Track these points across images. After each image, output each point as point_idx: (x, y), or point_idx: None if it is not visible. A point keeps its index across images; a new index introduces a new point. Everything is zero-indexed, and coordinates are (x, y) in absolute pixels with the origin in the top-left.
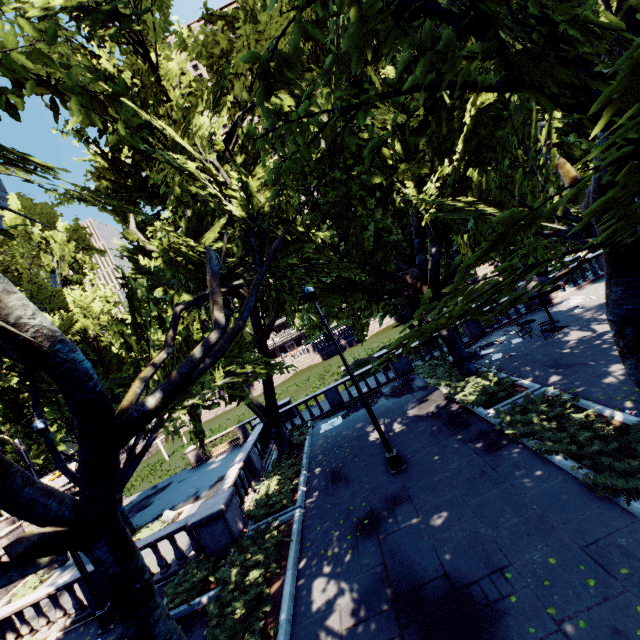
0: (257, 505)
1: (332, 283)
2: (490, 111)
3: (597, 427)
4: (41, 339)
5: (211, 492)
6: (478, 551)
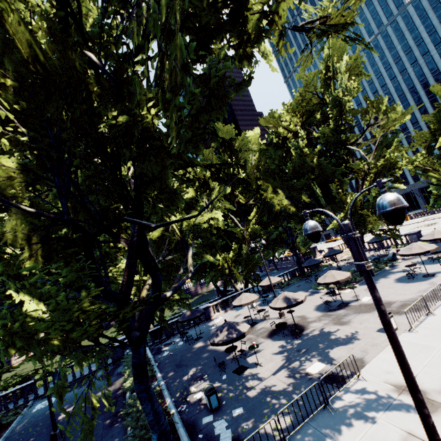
0: None
1: None
2: (156, 241)
3: None
4: None
5: None
6: None
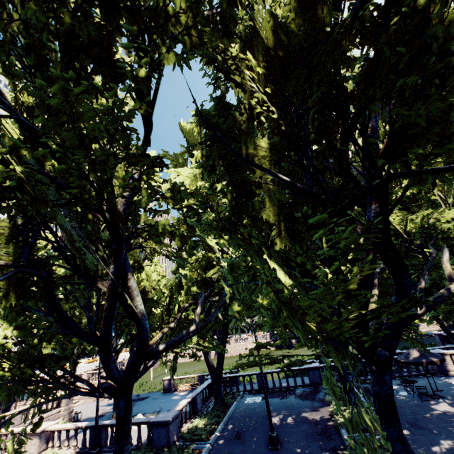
0: (188, 431)
1: None
2: None
3: None
4: (140, 313)
5: None
6: None
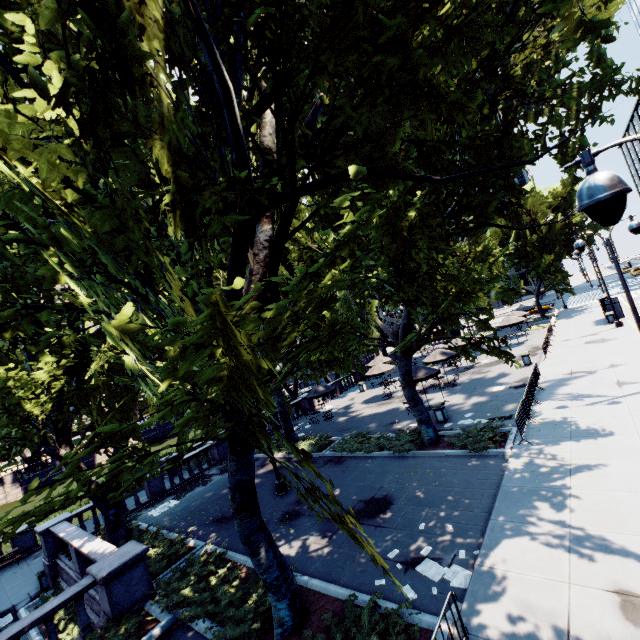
0: None
1: None
2: None
3: (384, 437)
4: None
5: None
6: (367, 488)
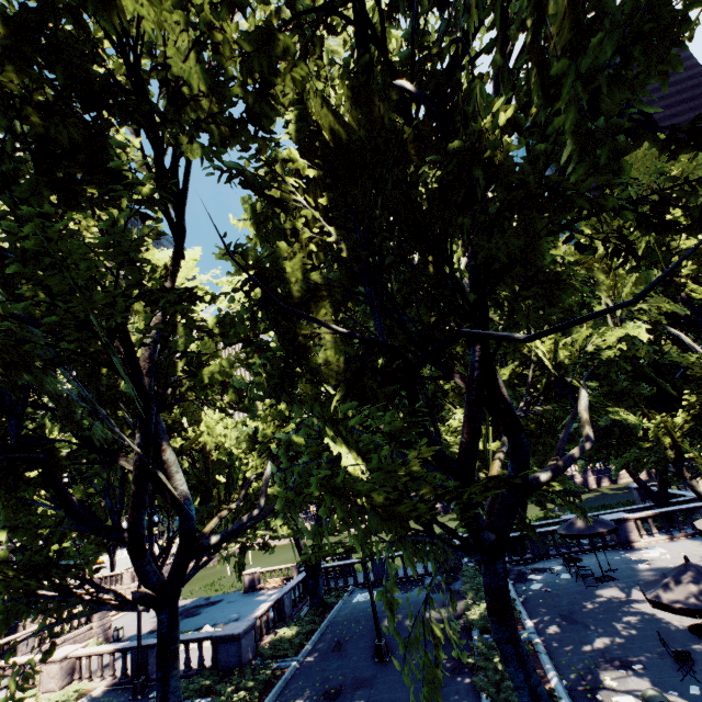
0: (270, 645)
1: None
2: (507, 382)
3: None
4: (181, 496)
5: None
6: None
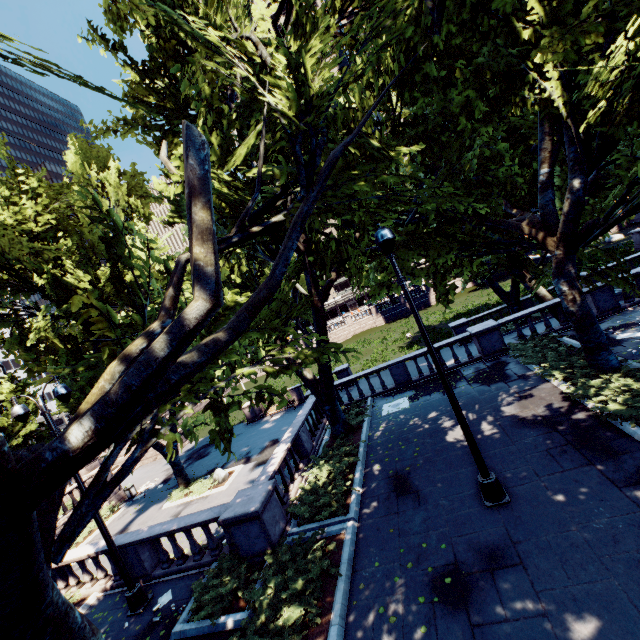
0: (302, 501)
1: (412, 232)
2: None
3: None
4: None
5: (262, 456)
6: None
